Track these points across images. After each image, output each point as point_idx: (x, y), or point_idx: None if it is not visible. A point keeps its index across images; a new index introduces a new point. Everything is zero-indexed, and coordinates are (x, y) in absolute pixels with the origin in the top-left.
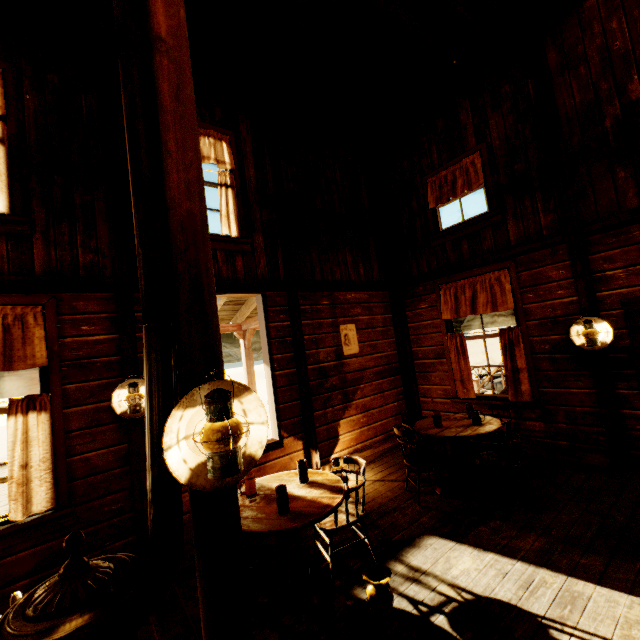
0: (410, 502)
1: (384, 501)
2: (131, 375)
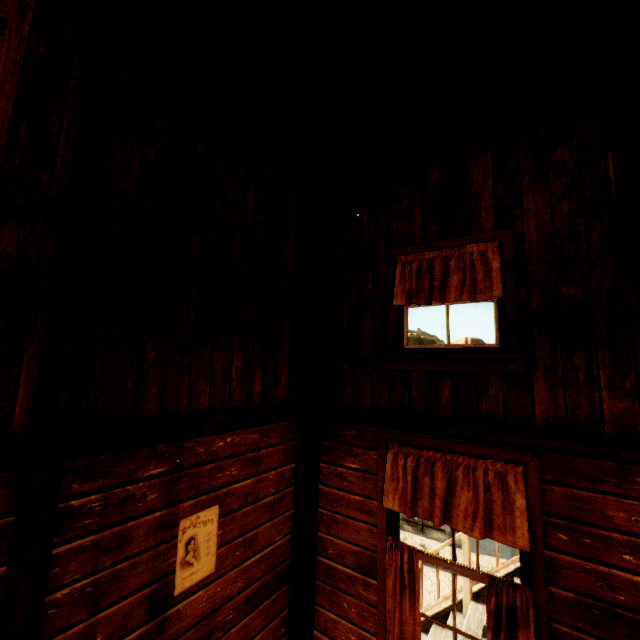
0: None
1: None
2: None
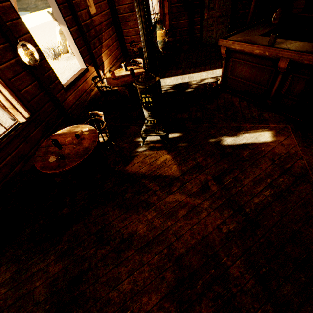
0: None
1: None
2: (18, 39)
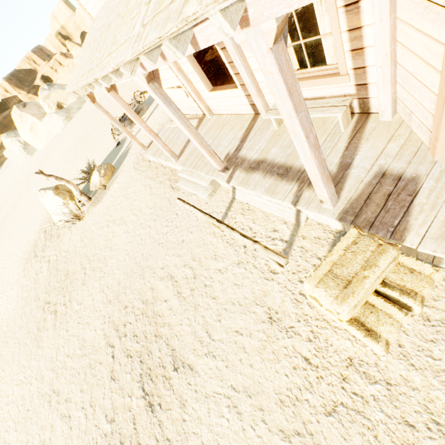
0: None
1: None
2: None
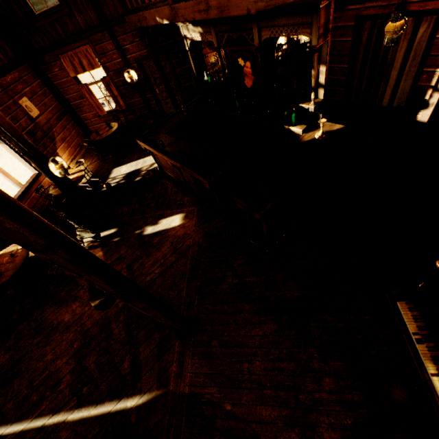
0: (104, 165)
1: (96, 169)
2: None
